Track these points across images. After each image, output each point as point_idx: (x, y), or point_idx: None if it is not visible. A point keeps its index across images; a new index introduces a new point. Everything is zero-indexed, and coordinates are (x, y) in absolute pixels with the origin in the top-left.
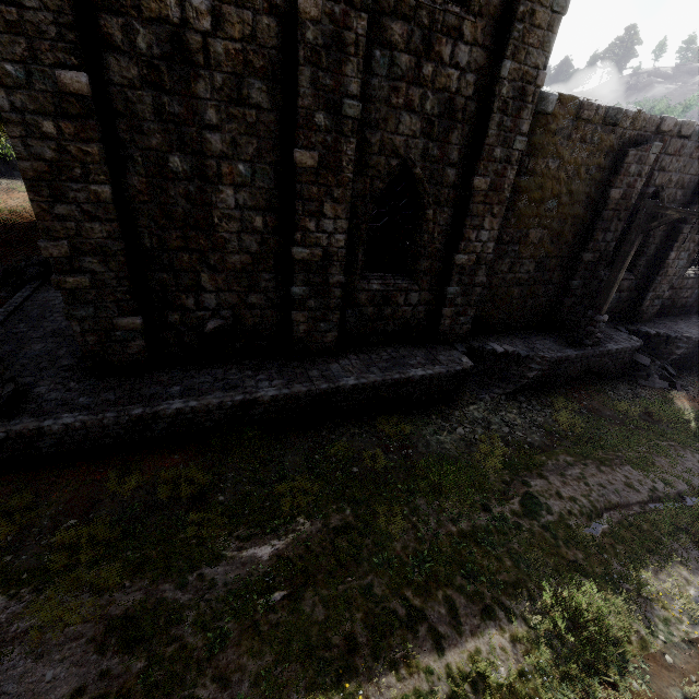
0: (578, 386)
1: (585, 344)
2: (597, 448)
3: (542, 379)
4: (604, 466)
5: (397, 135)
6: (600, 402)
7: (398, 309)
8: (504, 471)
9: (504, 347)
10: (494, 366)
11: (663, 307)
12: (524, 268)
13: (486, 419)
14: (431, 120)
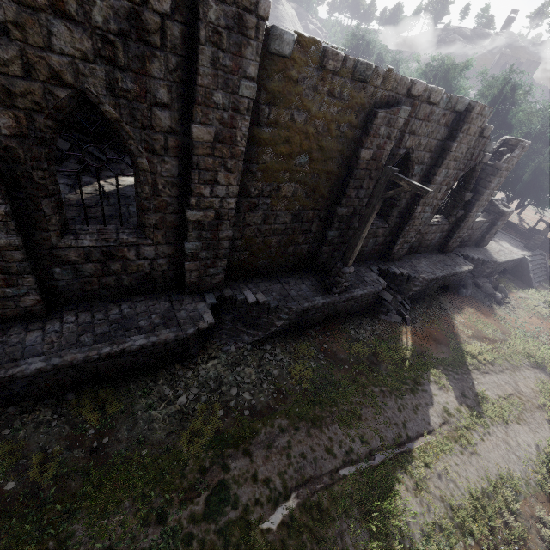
0: (327, 325)
1: (334, 292)
2: (317, 404)
3: (291, 325)
4: (314, 429)
5: (51, 53)
6: (340, 343)
7: (130, 263)
8: (207, 453)
9: (256, 297)
10: (247, 313)
11: (412, 247)
12: (280, 219)
13: (219, 379)
14: (110, 39)
